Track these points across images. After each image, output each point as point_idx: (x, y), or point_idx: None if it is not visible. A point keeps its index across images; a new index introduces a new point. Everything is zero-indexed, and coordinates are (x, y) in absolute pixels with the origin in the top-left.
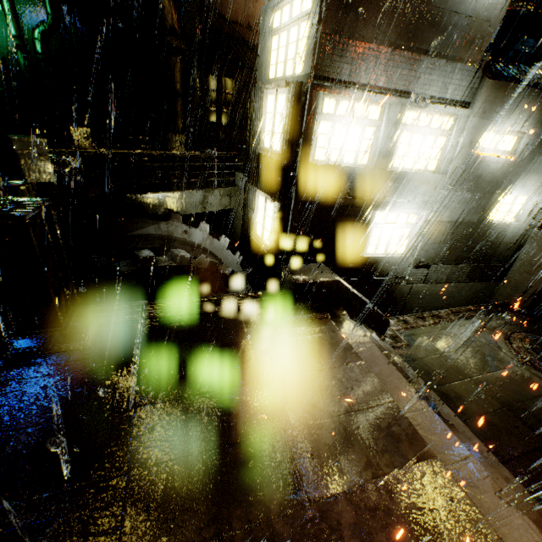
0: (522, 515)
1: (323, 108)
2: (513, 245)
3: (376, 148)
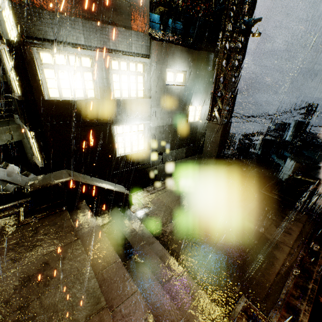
0: None
1: (42, 60)
2: (203, 132)
3: (97, 86)
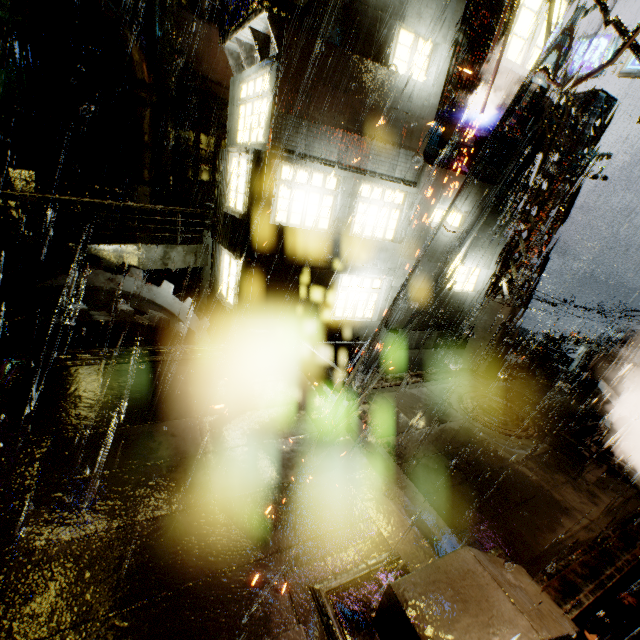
0: (398, 505)
1: (282, 175)
2: (474, 313)
3: (335, 215)
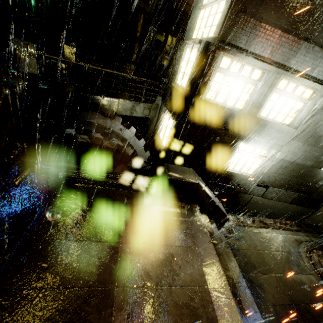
0: None
1: (221, 64)
2: None
3: (251, 100)
